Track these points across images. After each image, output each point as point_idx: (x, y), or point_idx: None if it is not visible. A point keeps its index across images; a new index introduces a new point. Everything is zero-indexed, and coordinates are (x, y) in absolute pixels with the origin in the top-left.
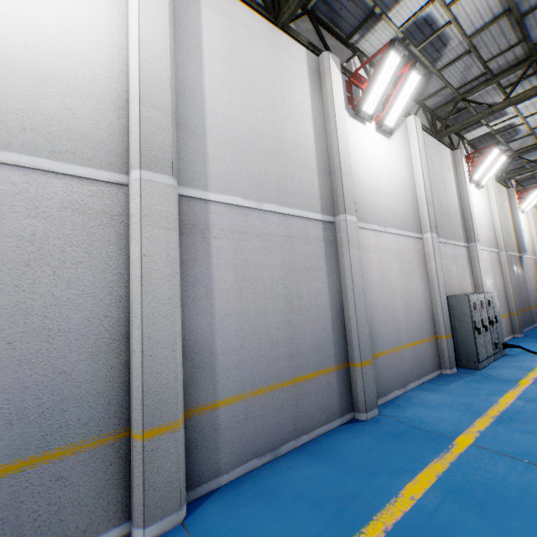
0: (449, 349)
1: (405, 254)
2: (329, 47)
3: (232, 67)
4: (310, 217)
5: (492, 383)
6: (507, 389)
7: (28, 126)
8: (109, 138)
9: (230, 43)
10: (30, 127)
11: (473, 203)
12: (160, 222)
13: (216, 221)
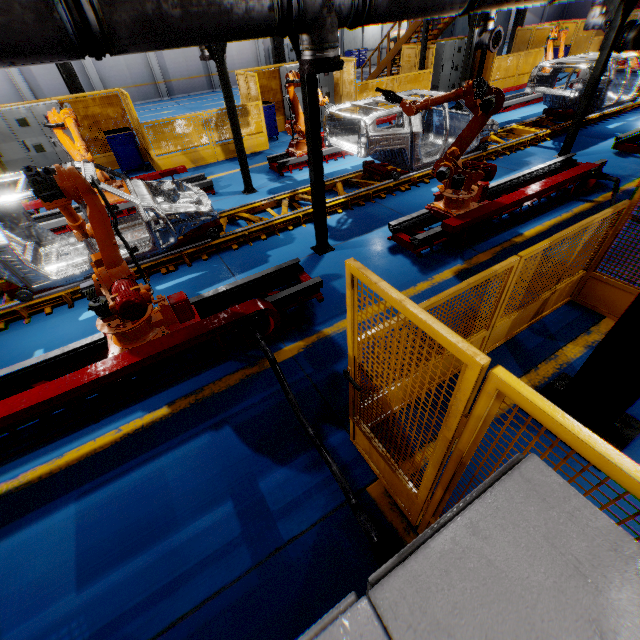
0: None
1: None
2: None
3: None
4: None
5: None
6: None
7: None
8: None
9: None
10: None
11: None
12: None
13: None
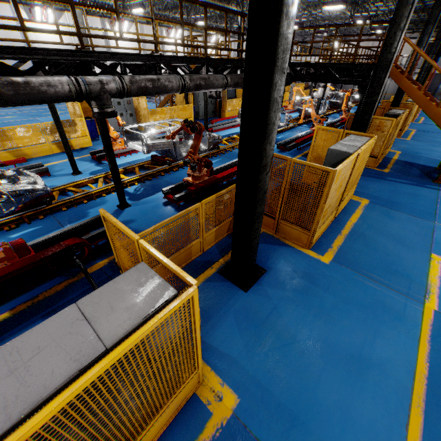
0: None
1: None
2: None
3: None
4: None
5: None
6: None
7: None
8: None
9: None
10: None
11: (119, 42)
12: None
13: None
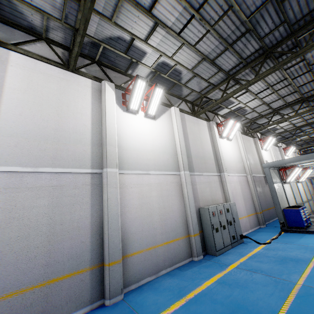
0: (196, 243)
1: (164, 185)
2: (110, 77)
3: (27, 94)
4: (81, 172)
5: (214, 268)
6: (217, 273)
7: None
8: None
9: (28, 82)
10: None
11: (225, 149)
12: None
13: None
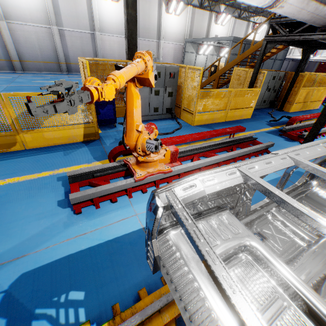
0: None
1: (121, 43)
2: None
3: None
4: (87, 32)
5: None
6: None
7: (38, 20)
8: (47, 20)
9: None
10: (38, 20)
11: (170, 23)
12: (57, 35)
13: (66, 34)
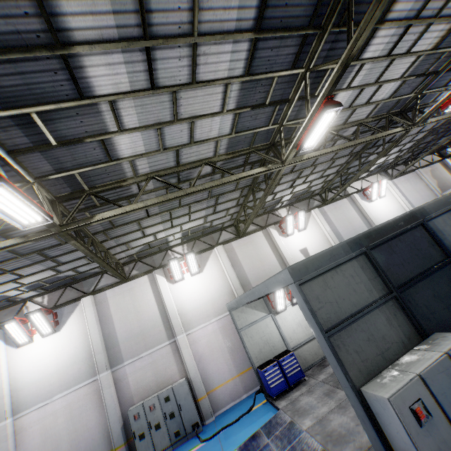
0: None
1: (75, 404)
2: None
3: None
4: None
5: None
6: None
7: None
8: None
9: None
10: None
11: (188, 293)
12: None
13: None
